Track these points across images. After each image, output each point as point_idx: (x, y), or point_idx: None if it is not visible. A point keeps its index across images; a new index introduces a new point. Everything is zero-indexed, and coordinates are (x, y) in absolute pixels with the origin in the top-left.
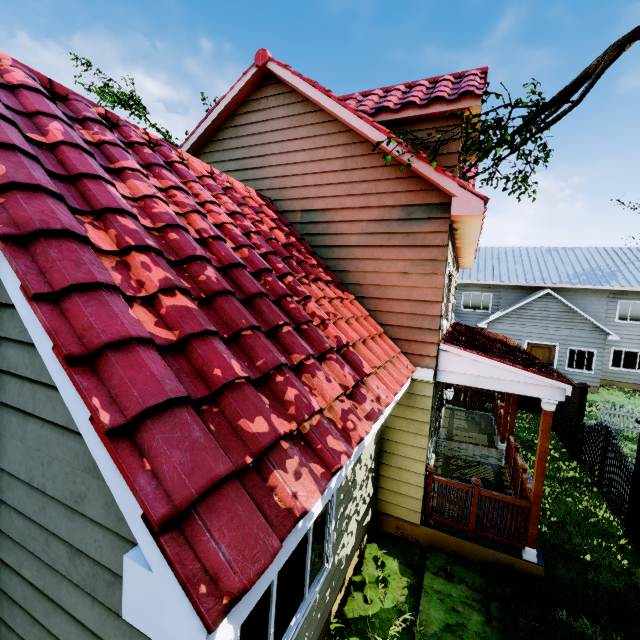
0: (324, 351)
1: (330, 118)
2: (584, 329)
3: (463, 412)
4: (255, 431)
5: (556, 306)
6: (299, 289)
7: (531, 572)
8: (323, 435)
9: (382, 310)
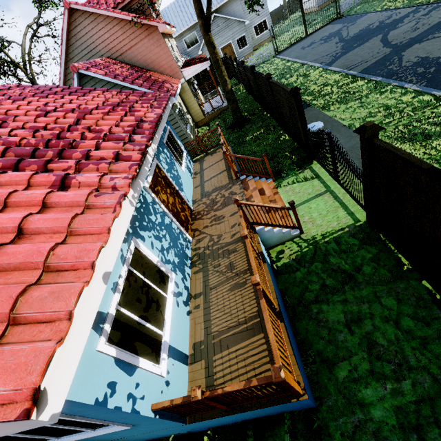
0: (162, 83)
1: (106, 16)
2: (236, 26)
3: (209, 94)
4: (166, 90)
5: (221, 21)
6: (148, 76)
7: (226, 108)
8: (172, 89)
9: (163, 71)
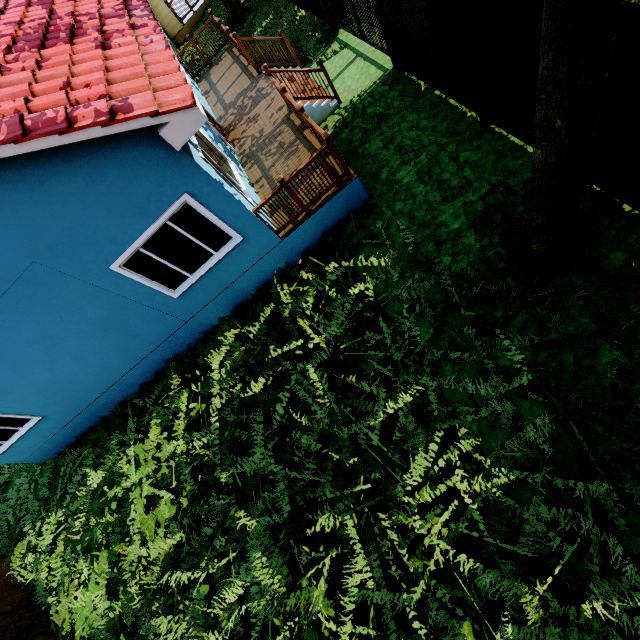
0: None
1: None
2: None
3: None
4: None
5: None
6: None
7: (210, 2)
8: None
9: None
